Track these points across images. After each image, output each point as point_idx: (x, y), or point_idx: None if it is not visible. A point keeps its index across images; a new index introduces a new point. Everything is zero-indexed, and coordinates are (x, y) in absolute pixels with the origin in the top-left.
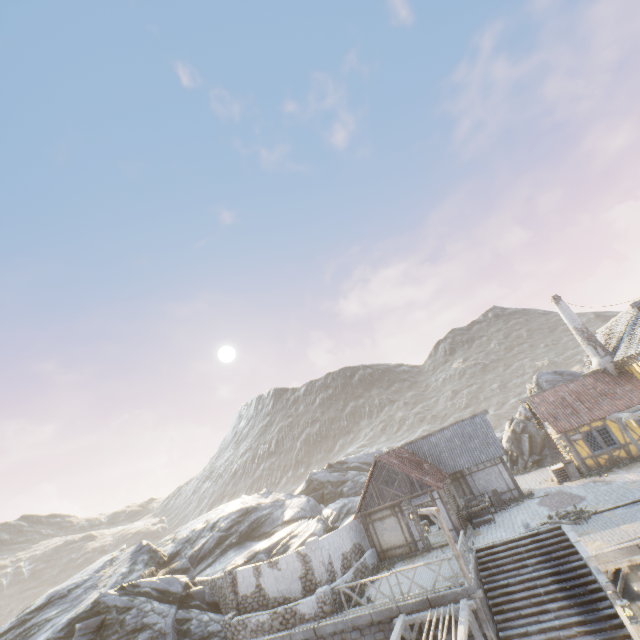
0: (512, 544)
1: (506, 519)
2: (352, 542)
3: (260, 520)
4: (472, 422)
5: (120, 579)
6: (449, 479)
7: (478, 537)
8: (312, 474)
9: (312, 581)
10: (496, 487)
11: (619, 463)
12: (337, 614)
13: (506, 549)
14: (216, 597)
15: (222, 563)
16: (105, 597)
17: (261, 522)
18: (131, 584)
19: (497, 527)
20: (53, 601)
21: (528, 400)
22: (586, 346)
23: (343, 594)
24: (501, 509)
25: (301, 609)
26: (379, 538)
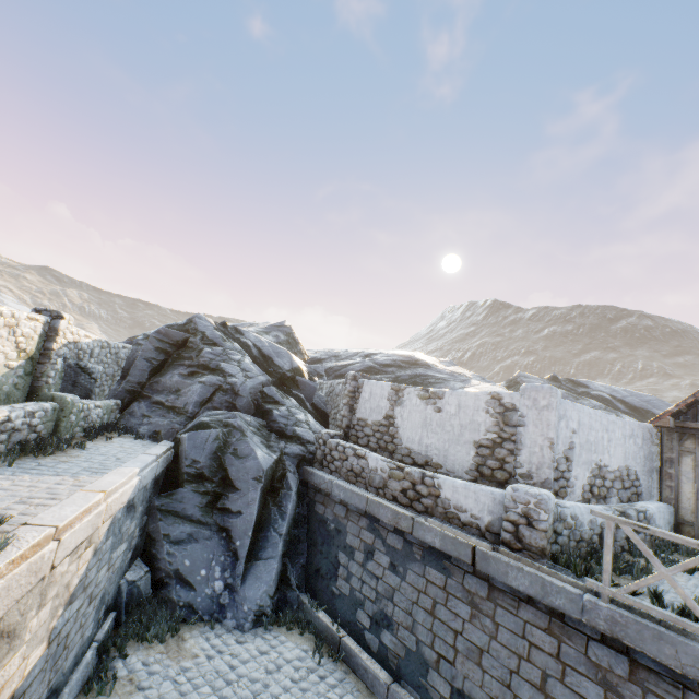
0: None
1: None
2: (624, 461)
3: (428, 379)
4: None
5: None
6: None
7: None
8: (521, 375)
9: (504, 465)
10: None
11: None
12: (555, 568)
13: None
14: (328, 407)
15: None
16: (199, 319)
17: (428, 382)
18: (235, 328)
19: None
20: None
21: None
22: None
23: (578, 537)
24: None
25: (457, 496)
26: None
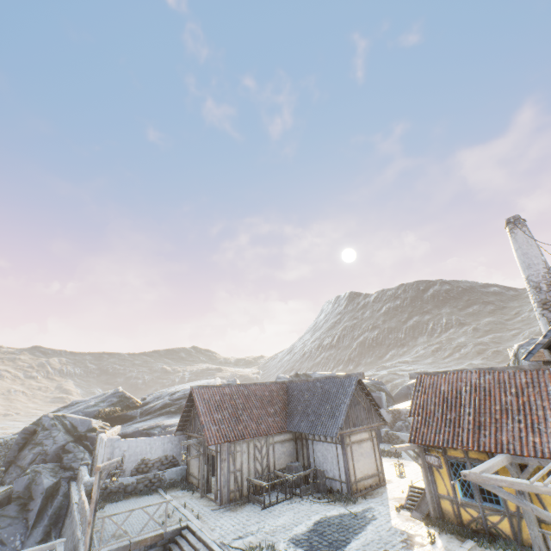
0: (198, 545)
1: (274, 512)
2: (164, 453)
3: None
4: (341, 382)
5: (84, 408)
6: (290, 435)
7: (225, 513)
8: (278, 377)
9: None
10: (329, 469)
11: (487, 537)
12: None
13: (193, 546)
14: None
15: (146, 423)
16: (44, 417)
17: None
18: (64, 415)
19: (250, 515)
20: (69, 406)
21: (418, 378)
22: (538, 317)
23: (110, 491)
24: (308, 497)
25: None
26: (190, 460)
